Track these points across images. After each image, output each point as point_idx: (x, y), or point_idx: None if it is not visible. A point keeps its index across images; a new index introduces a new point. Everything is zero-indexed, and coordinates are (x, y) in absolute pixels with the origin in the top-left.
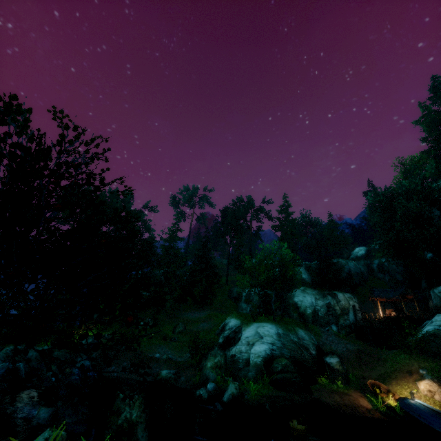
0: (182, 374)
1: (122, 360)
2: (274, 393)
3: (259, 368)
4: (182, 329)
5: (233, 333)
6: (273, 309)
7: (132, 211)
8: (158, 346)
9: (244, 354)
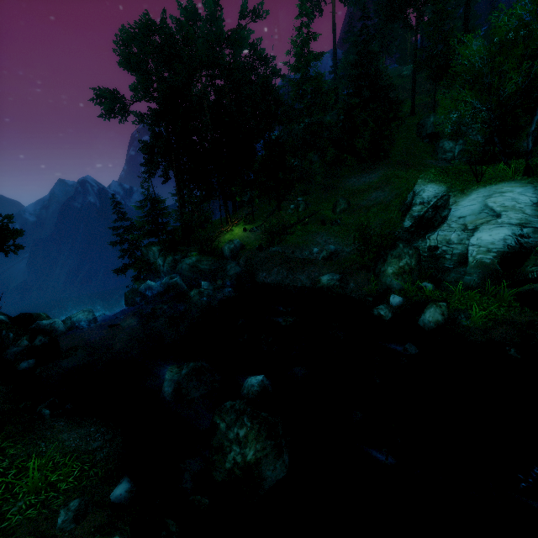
0: (350, 280)
1: (271, 267)
2: (523, 317)
3: (488, 271)
4: (345, 206)
5: (432, 211)
6: (528, 150)
7: (219, 34)
8: (315, 235)
9: (456, 246)
